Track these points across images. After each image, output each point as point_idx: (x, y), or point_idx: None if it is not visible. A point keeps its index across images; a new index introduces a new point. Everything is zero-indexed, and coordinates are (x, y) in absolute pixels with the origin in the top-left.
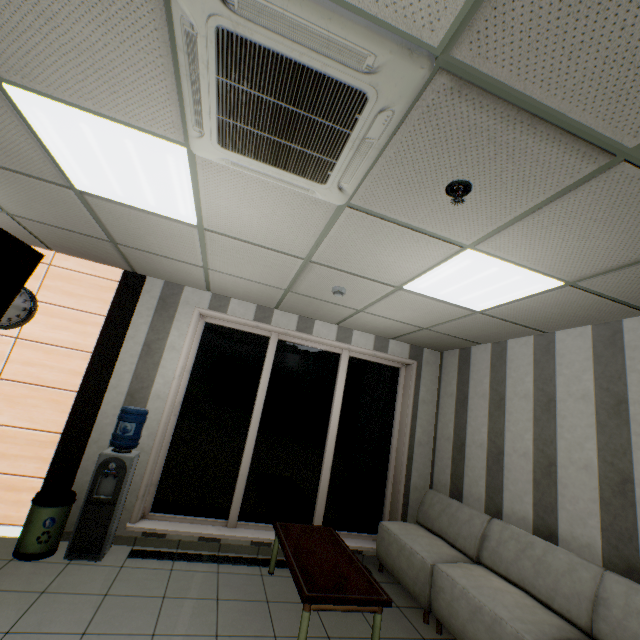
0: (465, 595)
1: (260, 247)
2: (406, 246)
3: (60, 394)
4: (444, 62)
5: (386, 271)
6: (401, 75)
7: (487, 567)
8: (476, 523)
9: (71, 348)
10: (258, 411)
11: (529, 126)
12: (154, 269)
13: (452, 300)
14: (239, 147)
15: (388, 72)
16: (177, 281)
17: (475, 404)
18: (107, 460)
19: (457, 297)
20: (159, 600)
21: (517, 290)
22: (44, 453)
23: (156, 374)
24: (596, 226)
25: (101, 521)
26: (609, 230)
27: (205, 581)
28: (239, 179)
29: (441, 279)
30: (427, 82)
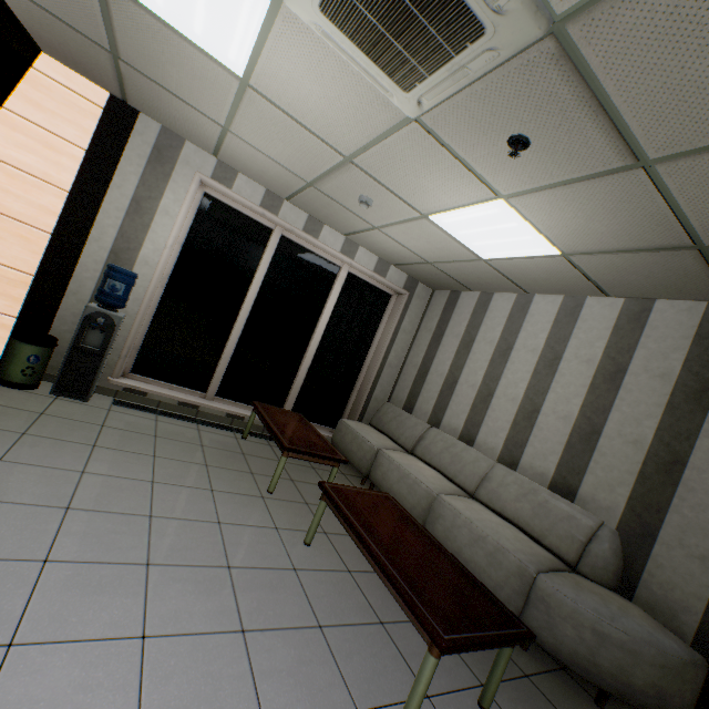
0: (399, 468)
1: (304, 128)
2: (451, 178)
3: (30, 231)
4: (558, 30)
5: (421, 196)
6: (521, 27)
7: (417, 457)
8: (419, 429)
9: (41, 179)
10: (249, 303)
11: (594, 113)
12: (155, 107)
13: (466, 242)
14: (340, 20)
15: (512, 19)
16: (179, 131)
17: (448, 341)
18: (95, 314)
19: (472, 241)
20: (152, 437)
21: (523, 249)
22: (14, 292)
23: (145, 238)
24: (603, 213)
25: (89, 369)
26: (610, 219)
27: (189, 433)
28: (319, 49)
29: (466, 220)
30: (537, 40)
